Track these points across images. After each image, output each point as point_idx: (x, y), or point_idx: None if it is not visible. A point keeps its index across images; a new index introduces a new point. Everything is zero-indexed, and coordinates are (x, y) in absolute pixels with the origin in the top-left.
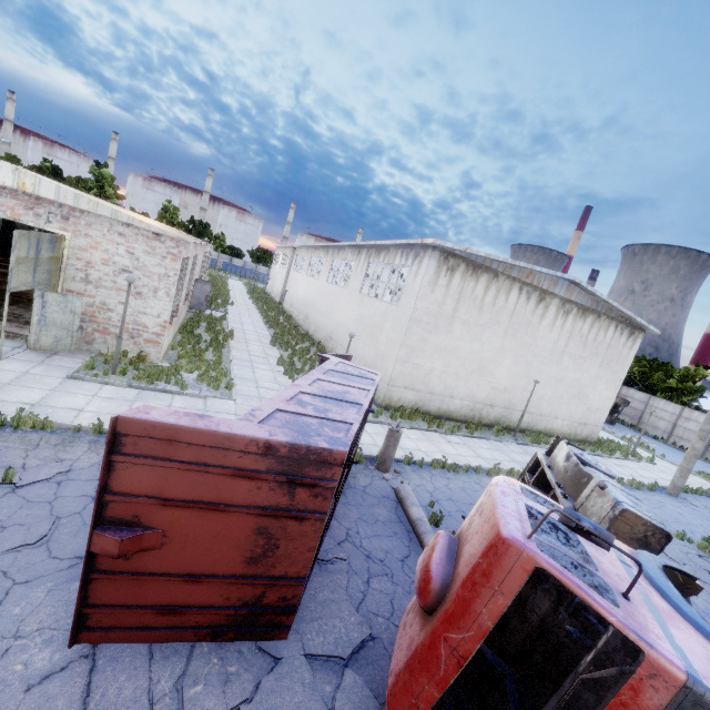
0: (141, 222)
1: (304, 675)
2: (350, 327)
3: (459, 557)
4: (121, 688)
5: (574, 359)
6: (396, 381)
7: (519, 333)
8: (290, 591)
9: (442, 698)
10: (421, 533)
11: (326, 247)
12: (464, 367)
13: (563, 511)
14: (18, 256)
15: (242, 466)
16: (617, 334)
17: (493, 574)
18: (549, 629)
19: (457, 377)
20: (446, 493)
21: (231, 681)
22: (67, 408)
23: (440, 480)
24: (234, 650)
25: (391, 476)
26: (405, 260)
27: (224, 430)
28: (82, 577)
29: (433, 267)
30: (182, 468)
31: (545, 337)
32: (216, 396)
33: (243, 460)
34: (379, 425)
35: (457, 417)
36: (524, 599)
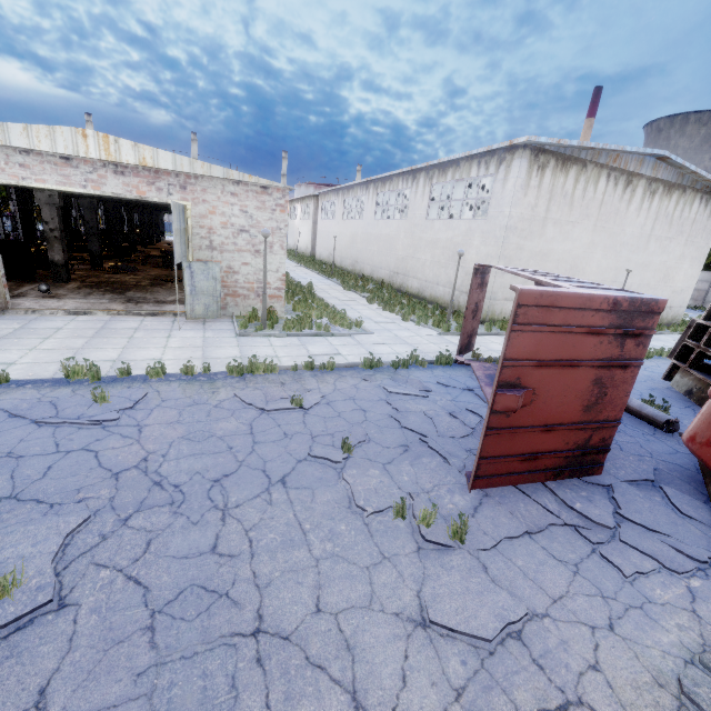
0: (250, 177)
1: (635, 492)
2: (421, 257)
3: None
4: (527, 510)
5: (660, 242)
6: (497, 294)
7: (608, 224)
8: (607, 433)
9: None
10: None
11: (364, 184)
12: (557, 269)
13: None
14: (174, 228)
15: (592, 324)
16: (701, 207)
17: None
18: None
19: None
20: None
21: (592, 500)
22: (266, 357)
23: None
24: (571, 485)
25: None
26: (485, 169)
27: (586, 292)
28: (485, 433)
29: (524, 169)
30: (555, 331)
31: (632, 224)
32: (358, 332)
33: (594, 319)
34: (497, 336)
35: None
36: None
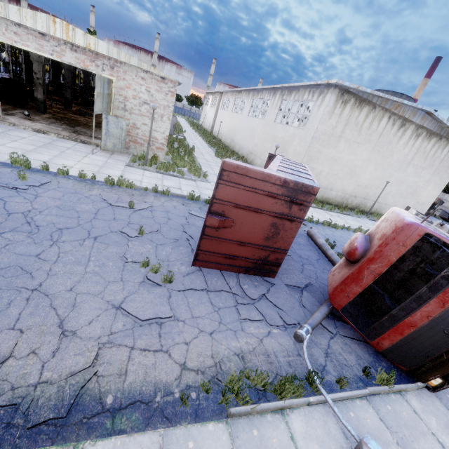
0: (154, 69)
1: (286, 290)
2: (266, 145)
3: (373, 239)
4: (216, 282)
5: (415, 169)
6: None
7: (382, 149)
8: (280, 256)
9: (346, 307)
10: (325, 249)
11: (248, 91)
12: (342, 171)
13: (443, 209)
14: (97, 92)
15: (271, 191)
16: None
17: (399, 238)
18: (405, 282)
19: (336, 177)
20: (332, 237)
21: (257, 287)
22: (134, 180)
23: (328, 231)
24: (254, 278)
25: (302, 226)
26: (311, 96)
27: (267, 172)
28: (200, 236)
29: (332, 101)
30: (246, 189)
31: (399, 152)
32: (201, 180)
33: (272, 188)
34: None
35: (332, 202)
36: (394, 269)
